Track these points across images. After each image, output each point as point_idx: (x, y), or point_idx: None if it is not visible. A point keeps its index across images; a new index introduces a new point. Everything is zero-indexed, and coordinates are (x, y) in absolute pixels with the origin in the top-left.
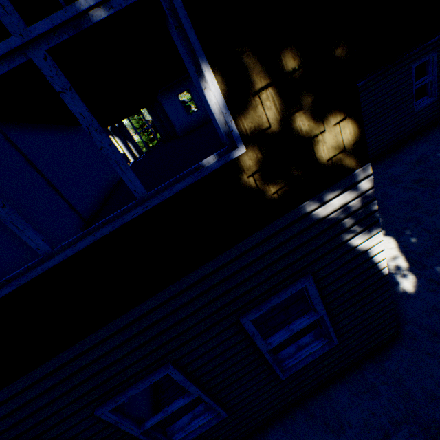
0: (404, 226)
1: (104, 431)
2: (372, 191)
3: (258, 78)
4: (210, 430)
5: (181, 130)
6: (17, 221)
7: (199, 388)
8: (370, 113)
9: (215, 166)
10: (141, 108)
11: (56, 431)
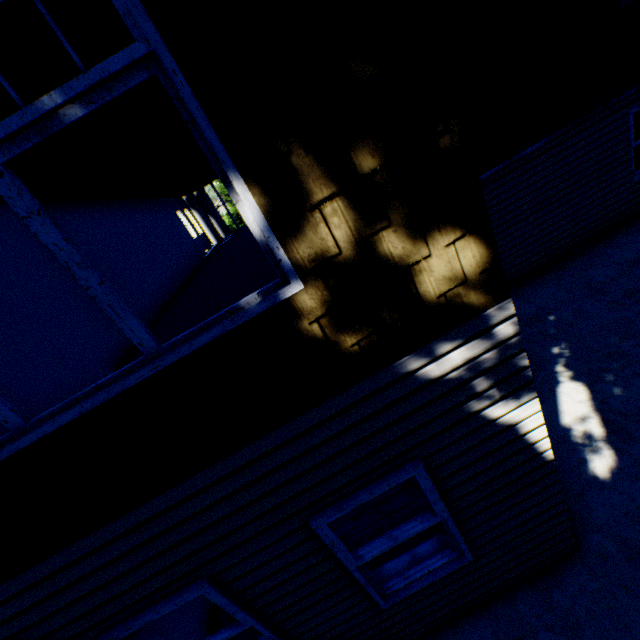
0: (604, 366)
1: None
2: (518, 339)
3: (317, 185)
4: None
5: None
6: None
7: (253, 615)
8: (559, 185)
9: (257, 310)
10: None
11: None
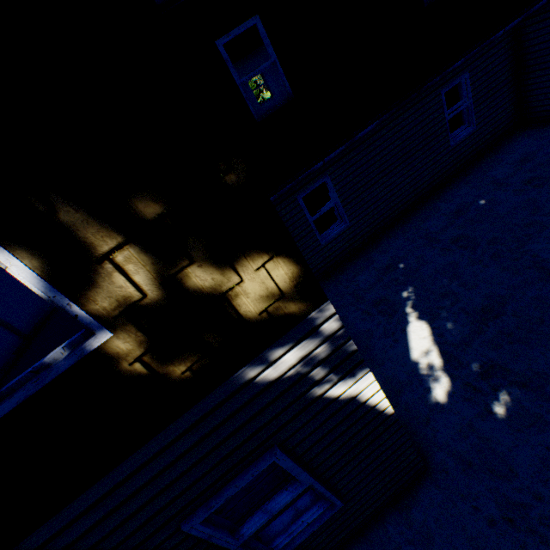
0: (440, 305)
1: None
2: (344, 331)
3: (99, 237)
4: None
5: None
6: None
7: None
8: (396, 154)
9: (64, 366)
10: None
11: None
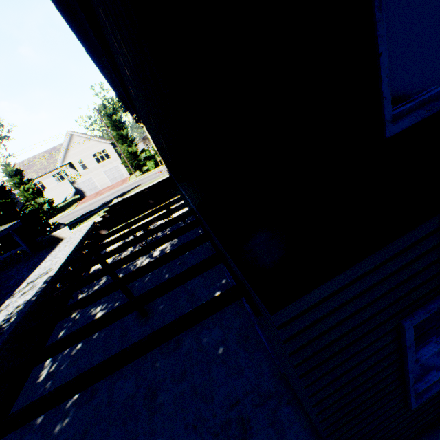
0: None
1: (385, 360)
2: None
3: None
4: None
5: None
6: None
7: None
8: None
9: None
10: None
11: (356, 347)
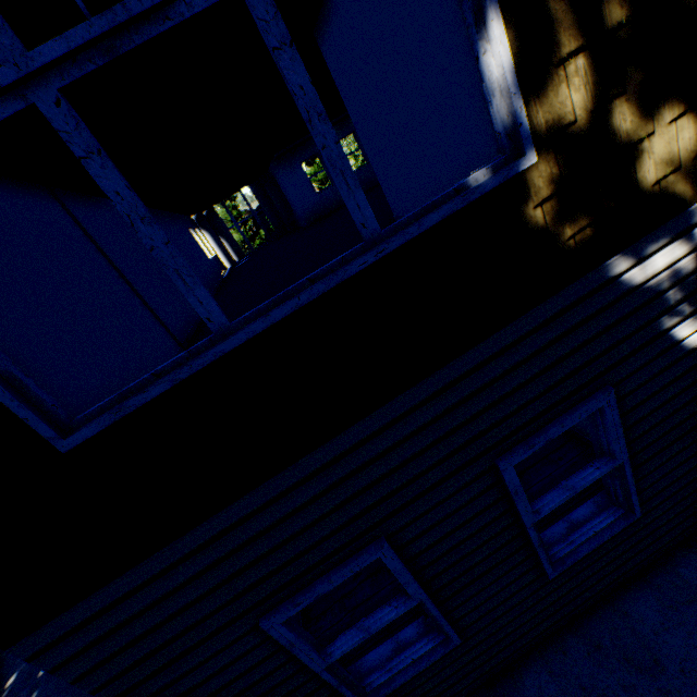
0: None
1: (268, 662)
2: None
3: (565, 36)
4: (428, 670)
5: (306, 216)
6: (184, 270)
7: (422, 589)
8: None
9: (489, 186)
10: (243, 185)
11: (195, 657)
